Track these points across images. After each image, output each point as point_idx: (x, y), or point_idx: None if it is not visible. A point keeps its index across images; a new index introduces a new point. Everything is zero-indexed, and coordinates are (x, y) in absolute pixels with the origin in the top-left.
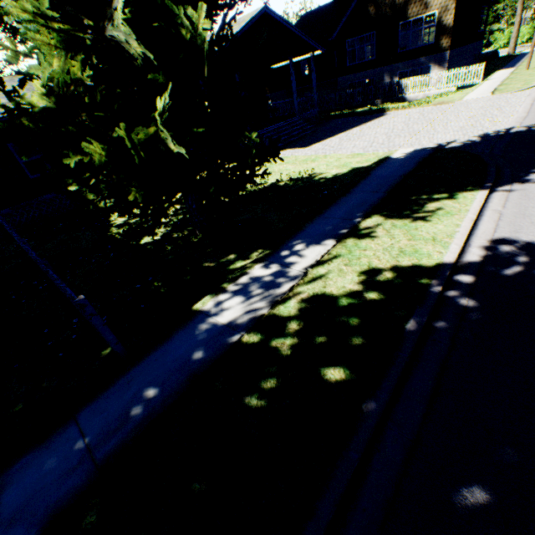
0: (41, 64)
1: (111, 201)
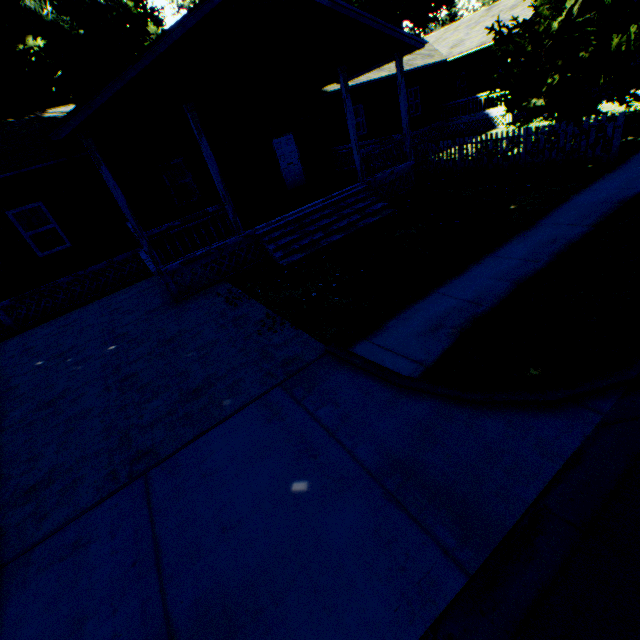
0: (544, 7)
1: (542, 102)
